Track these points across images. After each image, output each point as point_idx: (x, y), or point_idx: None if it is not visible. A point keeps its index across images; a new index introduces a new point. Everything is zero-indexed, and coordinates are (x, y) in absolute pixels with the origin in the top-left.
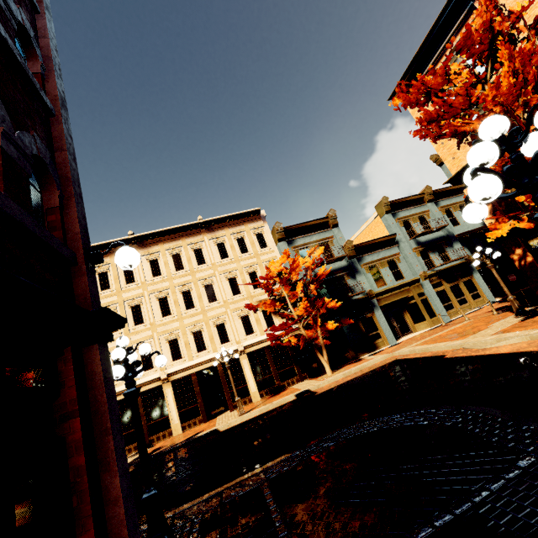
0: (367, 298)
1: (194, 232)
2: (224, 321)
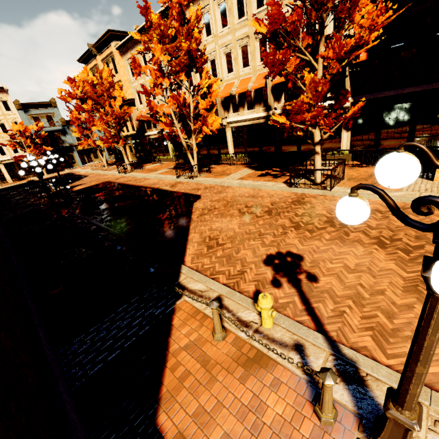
0: (71, 146)
1: None
2: None
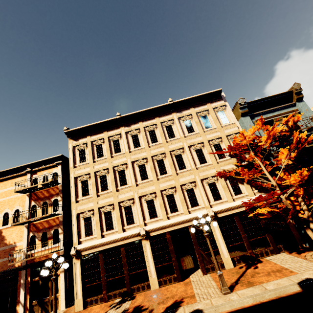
0: None
1: (165, 112)
2: (193, 187)
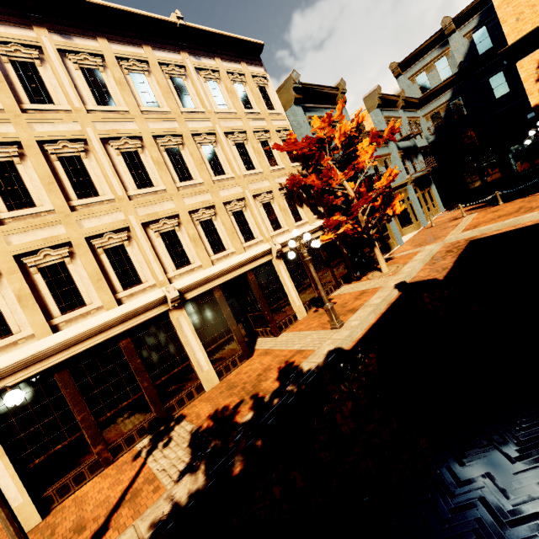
0: None
1: (166, 42)
2: (243, 207)
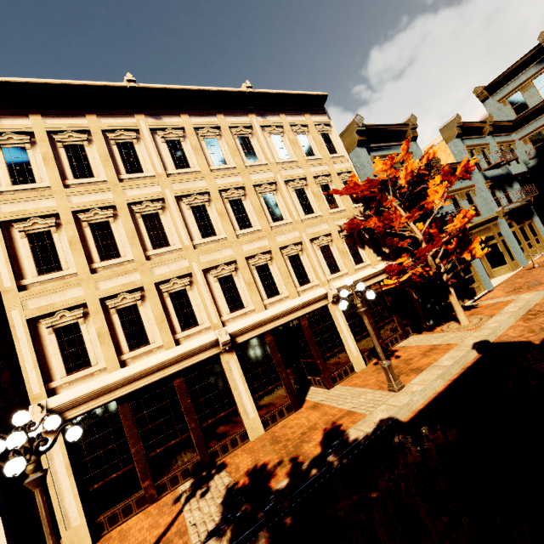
0: None
1: (236, 109)
2: (299, 251)
